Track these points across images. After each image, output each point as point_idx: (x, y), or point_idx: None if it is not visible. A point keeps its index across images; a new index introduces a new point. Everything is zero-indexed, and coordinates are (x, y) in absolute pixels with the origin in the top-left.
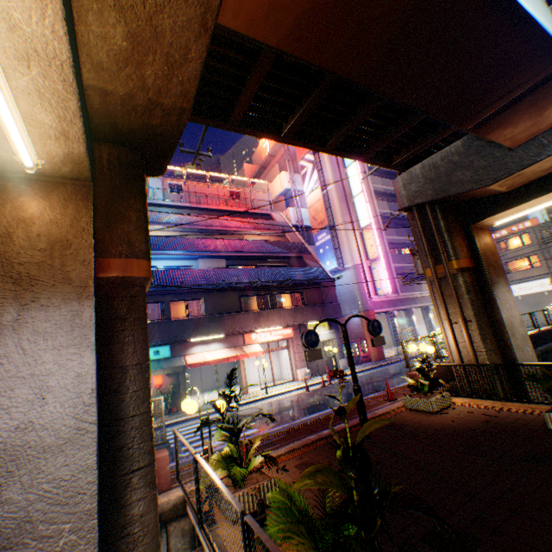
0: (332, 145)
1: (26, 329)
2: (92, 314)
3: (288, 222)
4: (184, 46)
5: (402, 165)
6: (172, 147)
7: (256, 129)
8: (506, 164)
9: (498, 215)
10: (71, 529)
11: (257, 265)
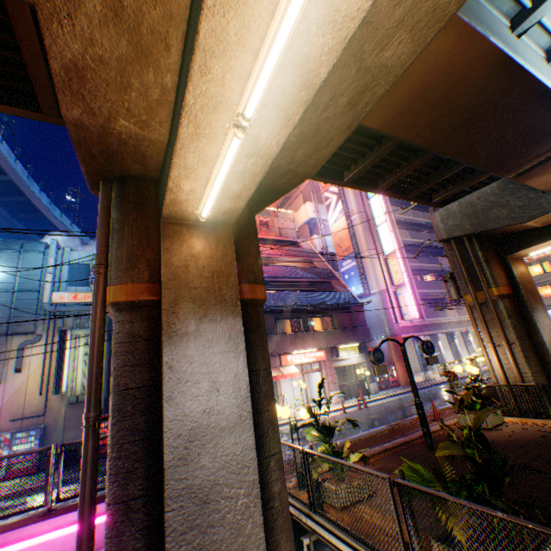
0: (383, 187)
1: (202, 337)
2: (241, 327)
3: (314, 249)
4: (330, 138)
5: (439, 202)
6: (279, 197)
7: (324, 177)
8: (541, 204)
9: (533, 247)
10: (243, 493)
11: (288, 289)
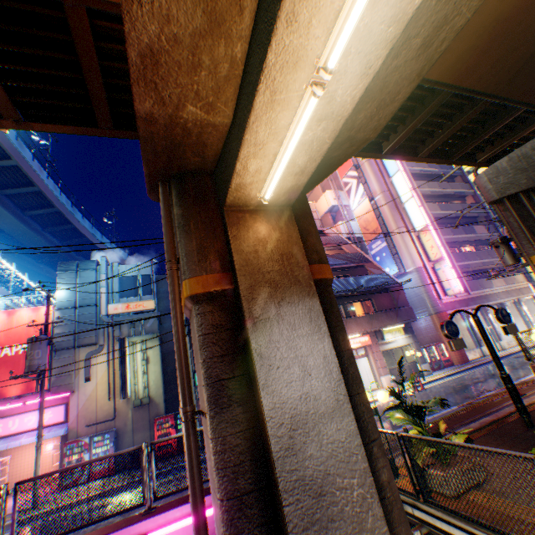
0: (425, 153)
1: (284, 321)
2: (319, 307)
3: (340, 235)
4: (396, 91)
5: (484, 161)
6: (329, 173)
7: (362, 151)
8: None
9: None
10: (356, 483)
11: None
